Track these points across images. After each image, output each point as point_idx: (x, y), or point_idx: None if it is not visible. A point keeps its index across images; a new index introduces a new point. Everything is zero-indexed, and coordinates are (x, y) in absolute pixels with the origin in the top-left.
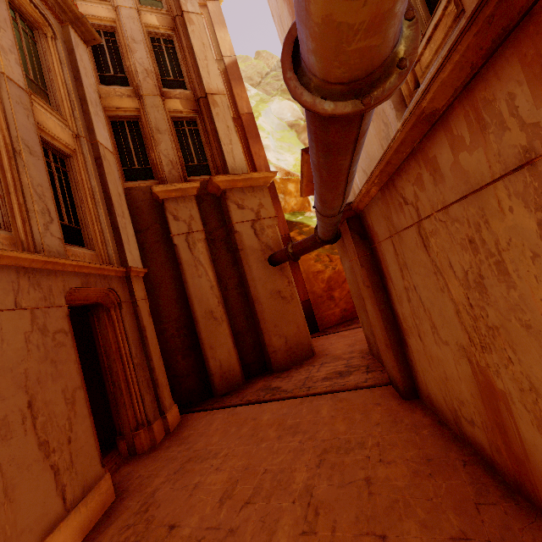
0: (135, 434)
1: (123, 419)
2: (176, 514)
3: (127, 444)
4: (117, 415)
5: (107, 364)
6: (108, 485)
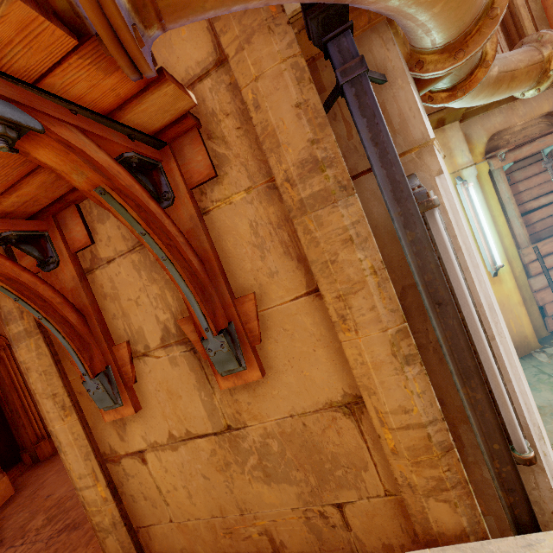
0: (37, 446)
1: (24, 437)
2: (54, 489)
3: (30, 455)
4: (18, 435)
5: (3, 396)
6: (7, 485)
